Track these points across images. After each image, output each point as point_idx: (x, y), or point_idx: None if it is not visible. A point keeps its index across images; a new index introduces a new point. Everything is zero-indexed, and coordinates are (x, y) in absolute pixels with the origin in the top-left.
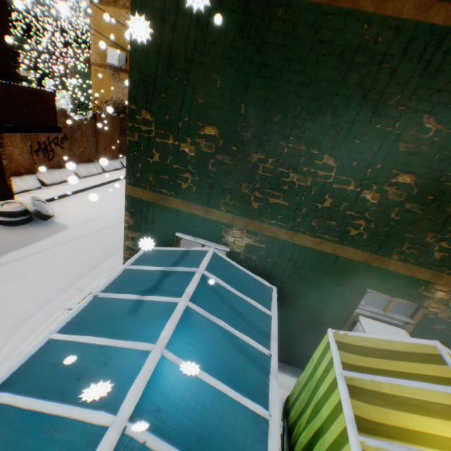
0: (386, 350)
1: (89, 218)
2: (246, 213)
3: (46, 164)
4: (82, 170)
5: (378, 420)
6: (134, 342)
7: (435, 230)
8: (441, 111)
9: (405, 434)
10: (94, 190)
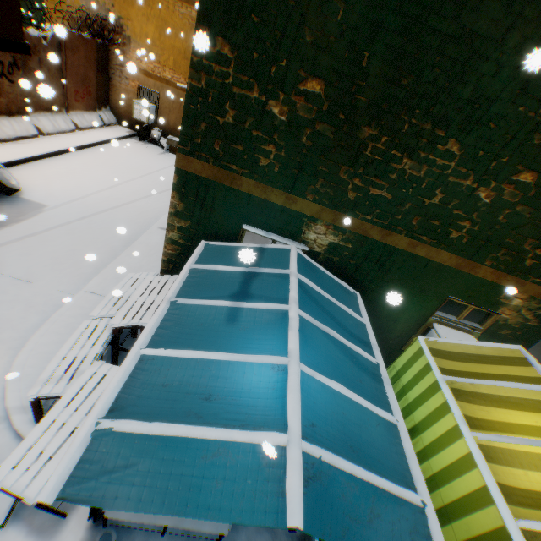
0: (476, 355)
1: (74, 197)
2: (339, 204)
3: None
4: (45, 122)
5: (483, 418)
6: (260, 356)
7: (535, 237)
8: None
9: (508, 428)
10: (70, 156)
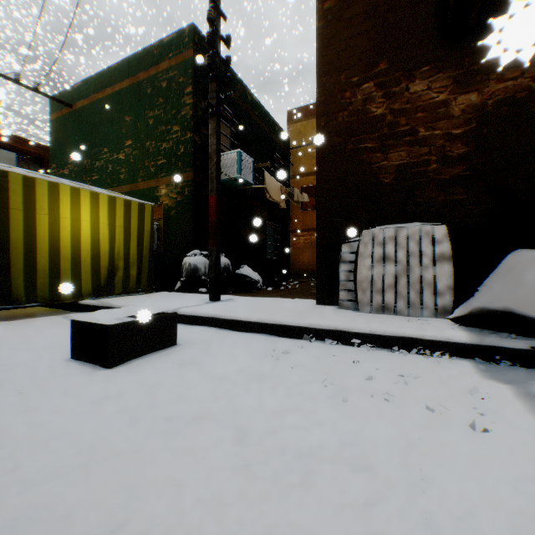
0: None
1: None
2: None
3: None
4: None
5: None
6: None
7: (147, 158)
8: (129, 113)
9: None
10: None
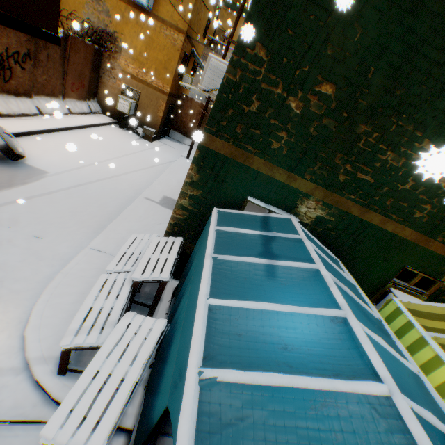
0: (442, 315)
1: (70, 167)
2: (330, 184)
3: (1, 86)
4: (45, 104)
5: None
6: (318, 309)
7: None
8: None
9: None
10: (64, 134)
